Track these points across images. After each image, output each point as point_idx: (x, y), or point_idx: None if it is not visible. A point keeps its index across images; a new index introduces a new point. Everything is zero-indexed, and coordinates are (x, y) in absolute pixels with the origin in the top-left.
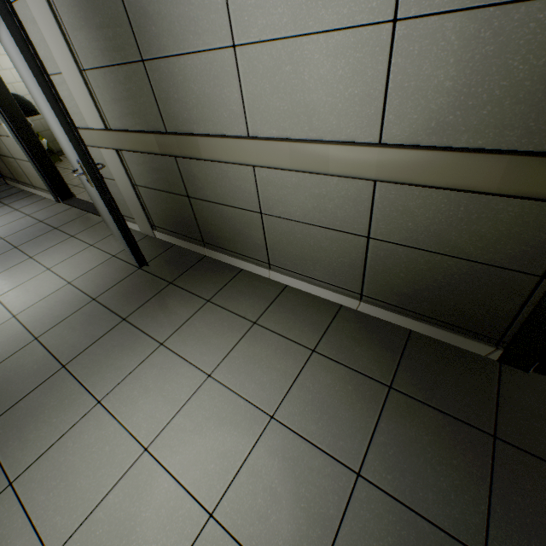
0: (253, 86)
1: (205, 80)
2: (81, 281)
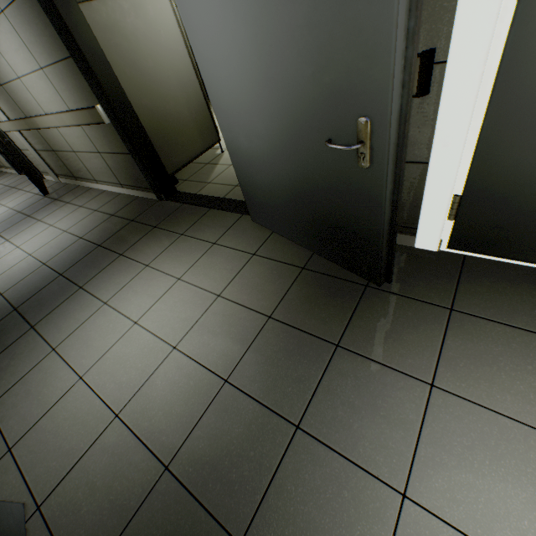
0: (33, 93)
1: (22, 92)
2: (17, 207)
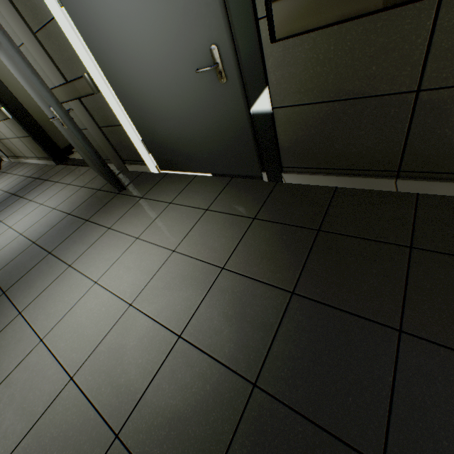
0: None
1: None
2: None
